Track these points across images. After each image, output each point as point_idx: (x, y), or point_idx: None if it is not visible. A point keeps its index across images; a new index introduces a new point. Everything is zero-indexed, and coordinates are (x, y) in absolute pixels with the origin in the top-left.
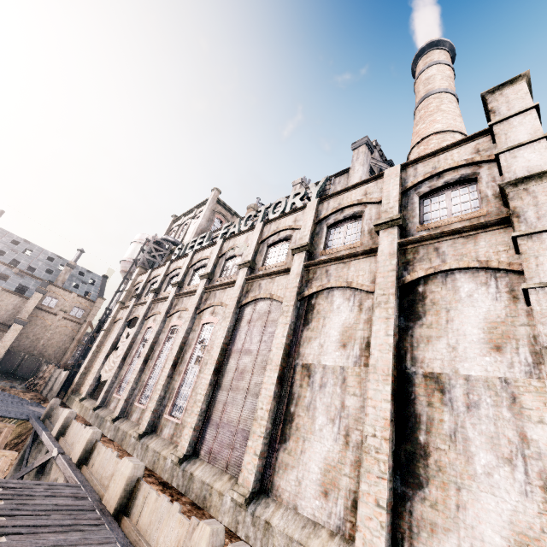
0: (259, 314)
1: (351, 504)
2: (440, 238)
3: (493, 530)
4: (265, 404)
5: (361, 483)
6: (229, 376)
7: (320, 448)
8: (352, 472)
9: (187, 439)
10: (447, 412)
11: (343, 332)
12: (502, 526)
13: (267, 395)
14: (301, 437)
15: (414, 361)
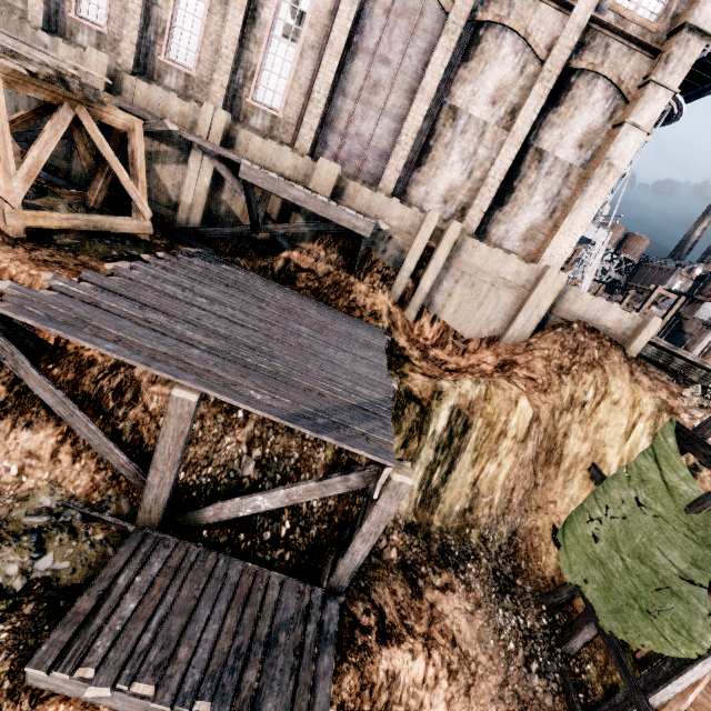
0: (406, 7)
1: (460, 209)
2: (617, 36)
3: (523, 224)
4: (411, 133)
5: (476, 200)
6: (356, 83)
7: (449, 177)
8: (467, 194)
9: (308, 141)
10: (535, 174)
11: (498, 90)
12: (527, 223)
13: (414, 125)
14: (435, 166)
15: (536, 138)
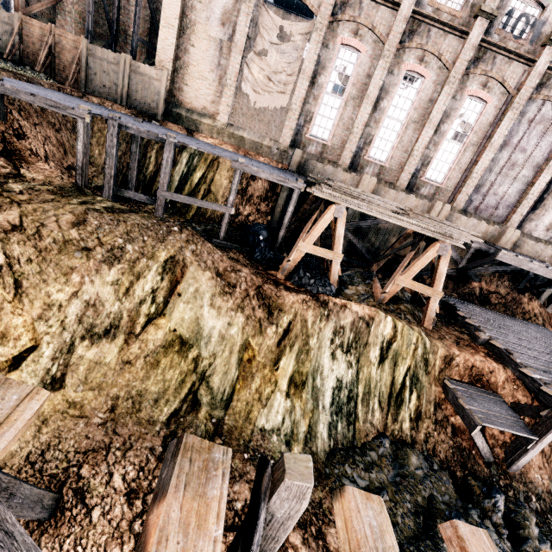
0: (543, 118)
1: None
2: None
3: None
4: (536, 193)
5: None
6: (500, 164)
7: None
8: None
9: (463, 202)
10: None
11: None
12: None
13: (539, 188)
14: (545, 209)
15: None
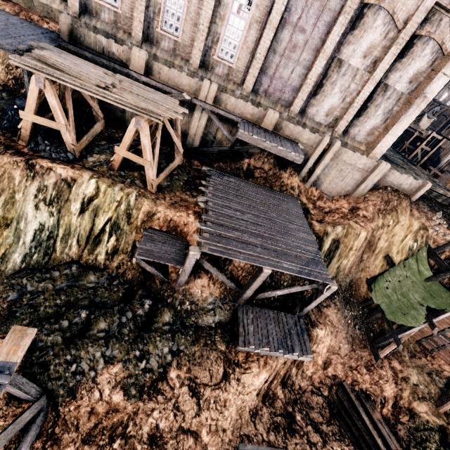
0: None
1: (335, 119)
2: (448, 14)
3: (369, 127)
4: (313, 78)
5: (345, 116)
6: (282, 45)
7: (331, 101)
8: (340, 111)
9: (252, 84)
10: (381, 99)
11: (369, 48)
12: (371, 126)
13: (316, 73)
14: (324, 95)
15: (386, 78)
